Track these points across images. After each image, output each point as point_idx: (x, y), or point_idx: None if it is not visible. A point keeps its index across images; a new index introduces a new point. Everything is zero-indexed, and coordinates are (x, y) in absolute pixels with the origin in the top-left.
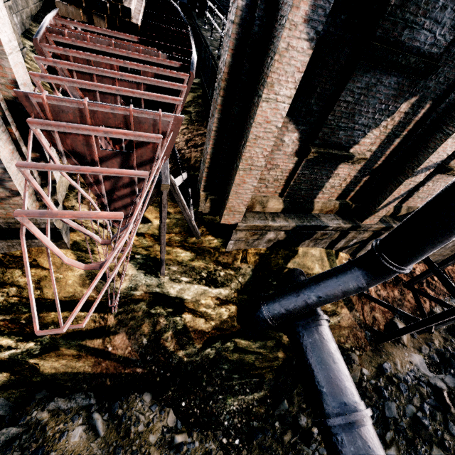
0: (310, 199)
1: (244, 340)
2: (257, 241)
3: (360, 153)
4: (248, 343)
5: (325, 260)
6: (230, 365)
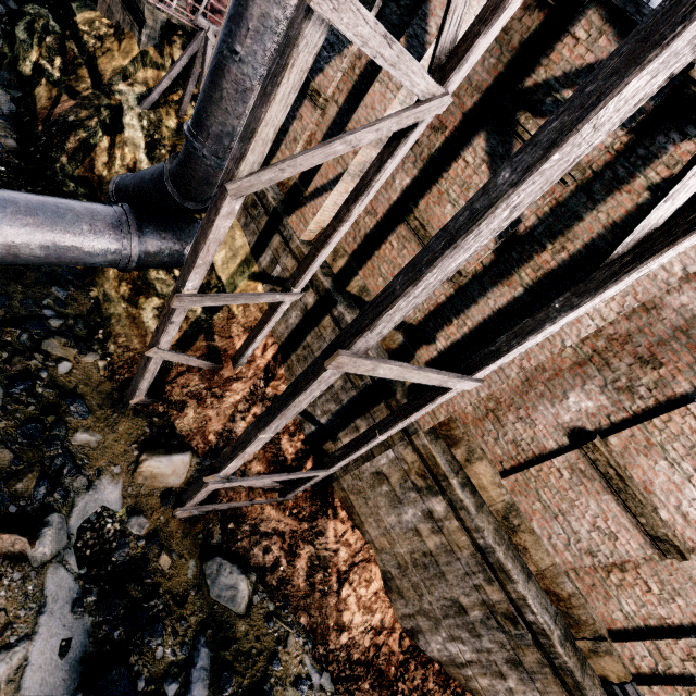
0: (275, 147)
1: None
2: None
3: (324, 92)
4: None
5: (237, 262)
6: None
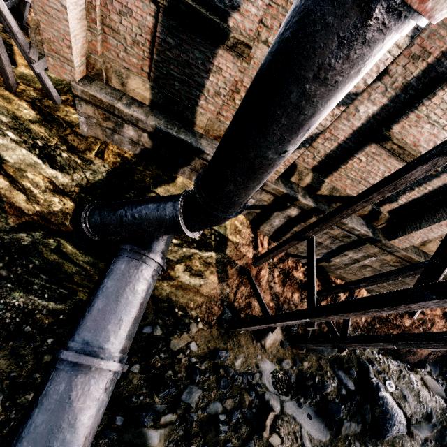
0: (190, 104)
1: (72, 246)
2: (117, 135)
3: (246, 36)
4: (76, 251)
5: None
6: (43, 262)
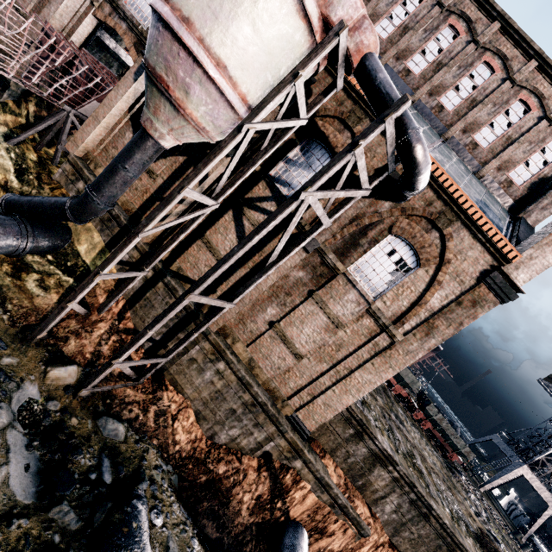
0: None
1: None
2: (73, 185)
3: (155, 172)
4: None
5: (96, 252)
6: None
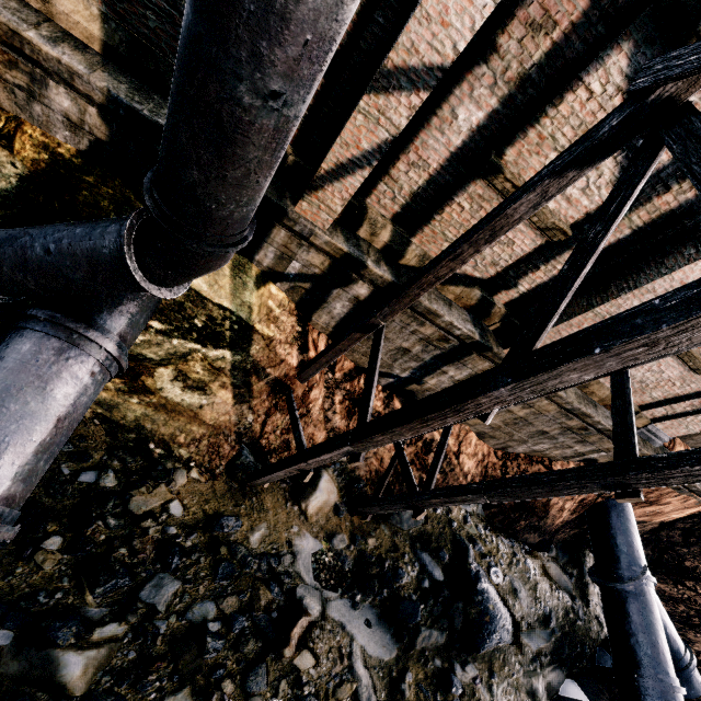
0: None
1: None
2: (39, 105)
3: None
4: None
5: (226, 274)
6: None
